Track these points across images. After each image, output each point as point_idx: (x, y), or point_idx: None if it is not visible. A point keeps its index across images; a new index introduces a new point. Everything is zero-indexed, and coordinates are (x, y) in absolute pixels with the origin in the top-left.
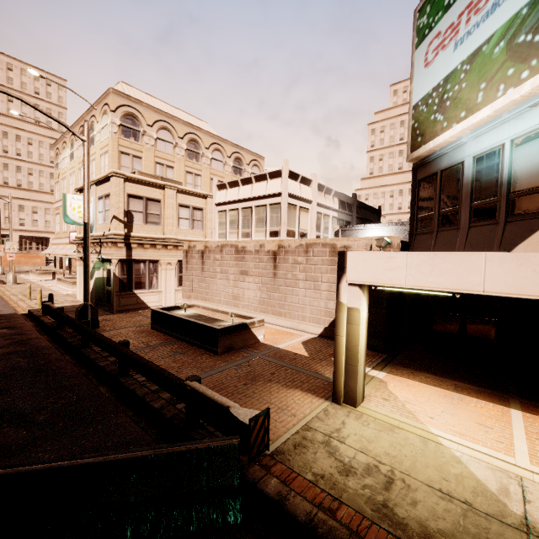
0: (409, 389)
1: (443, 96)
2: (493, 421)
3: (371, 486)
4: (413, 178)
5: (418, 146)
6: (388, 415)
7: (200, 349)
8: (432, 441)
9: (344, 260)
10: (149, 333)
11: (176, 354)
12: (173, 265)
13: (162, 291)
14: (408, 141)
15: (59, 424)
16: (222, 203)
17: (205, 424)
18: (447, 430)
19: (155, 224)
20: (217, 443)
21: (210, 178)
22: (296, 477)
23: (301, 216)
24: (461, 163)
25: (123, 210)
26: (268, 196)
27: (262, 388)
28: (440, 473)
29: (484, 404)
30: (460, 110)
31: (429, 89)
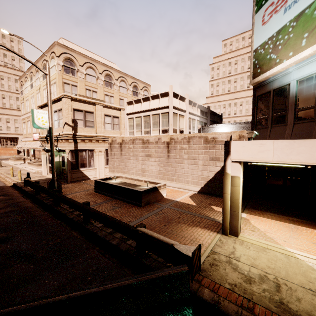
0: (264, 223)
1: (276, 43)
2: None
3: (268, 290)
4: (254, 95)
5: (258, 75)
6: (259, 241)
7: (129, 203)
8: (291, 257)
9: (229, 146)
10: (94, 195)
11: (115, 207)
12: (102, 152)
13: (97, 168)
14: (251, 72)
15: (53, 259)
16: (131, 113)
17: (149, 253)
18: (297, 249)
19: (91, 127)
20: (174, 271)
21: (119, 98)
22: (219, 286)
23: (180, 120)
24: (287, 85)
25: (71, 118)
26: (160, 108)
27: (176, 227)
28: (305, 278)
29: (311, 230)
30: (289, 51)
31: (266, 39)
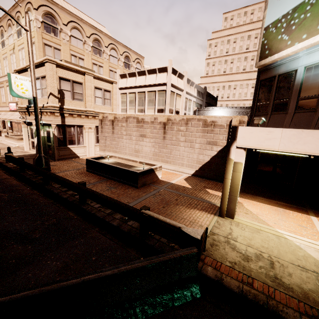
0: (256, 207)
1: (290, 22)
2: (305, 223)
3: (264, 266)
4: (257, 78)
5: (266, 57)
6: (252, 223)
7: (124, 184)
8: (281, 237)
9: (236, 132)
10: (86, 174)
11: (111, 188)
12: (92, 129)
13: (86, 146)
14: (258, 53)
15: (52, 240)
16: (124, 88)
17: (152, 234)
18: (286, 230)
19: (79, 100)
20: (185, 253)
21: (109, 69)
22: (220, 264)
23: (176, 99)
24: (294, 71)
25: (56, 88)
26: (157, 85)
27: (175, 209)
28: (294, 256)
29: (297, 214)
30: (302, 33)
31: (280, 16)
